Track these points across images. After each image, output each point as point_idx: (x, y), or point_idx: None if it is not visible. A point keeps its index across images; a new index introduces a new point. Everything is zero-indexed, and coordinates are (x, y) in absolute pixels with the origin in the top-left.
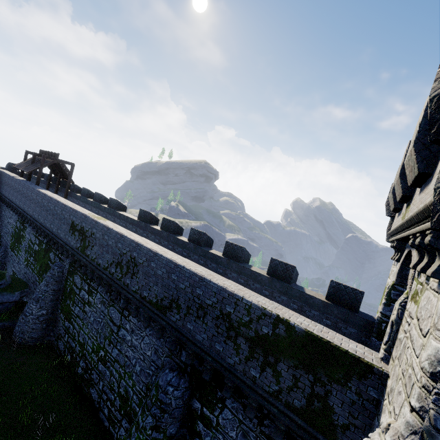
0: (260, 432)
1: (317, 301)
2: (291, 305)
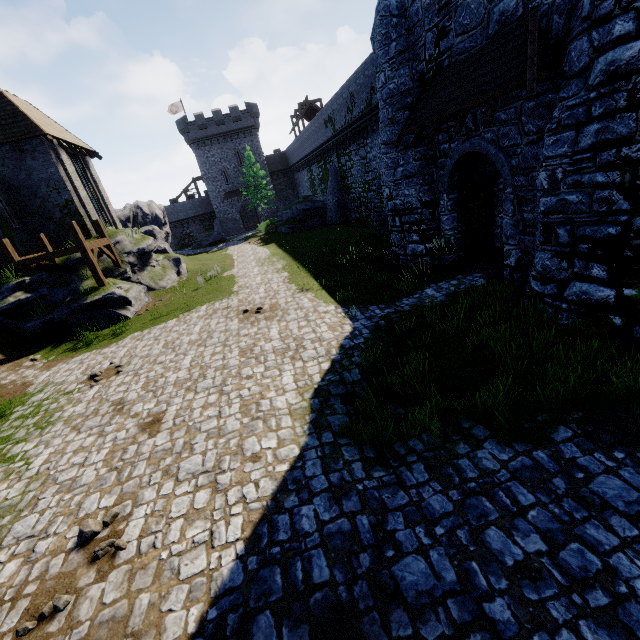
0: None
1: None
2: None
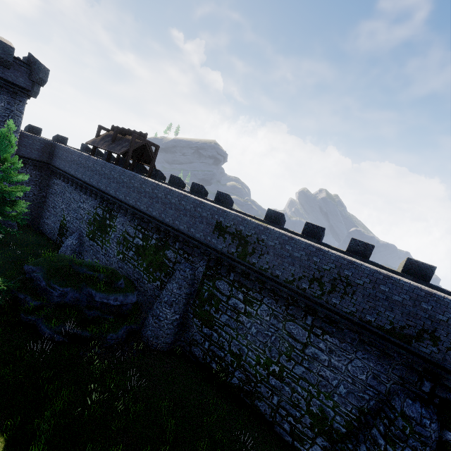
0: None
1: None
2: None
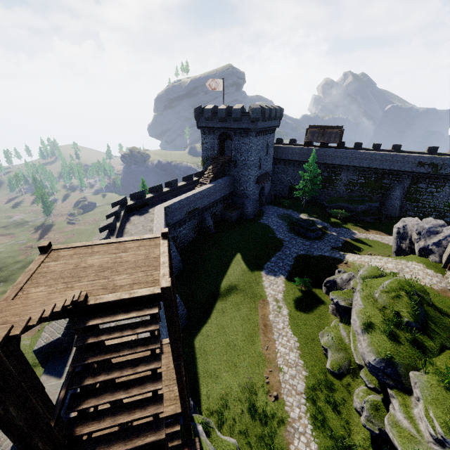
0: None
1: None
2: None
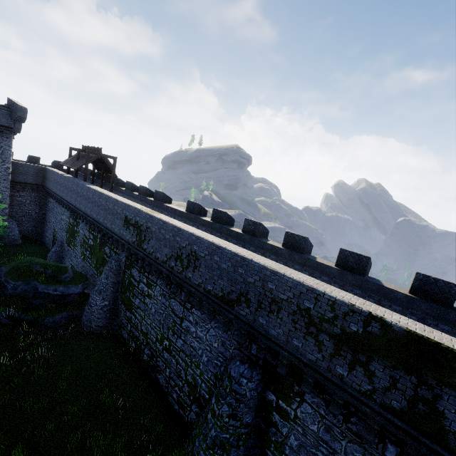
0: (346, 429)
1: (400, 295)
2: (367, 299)
